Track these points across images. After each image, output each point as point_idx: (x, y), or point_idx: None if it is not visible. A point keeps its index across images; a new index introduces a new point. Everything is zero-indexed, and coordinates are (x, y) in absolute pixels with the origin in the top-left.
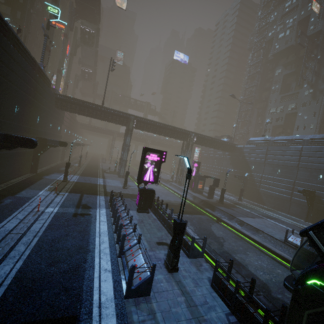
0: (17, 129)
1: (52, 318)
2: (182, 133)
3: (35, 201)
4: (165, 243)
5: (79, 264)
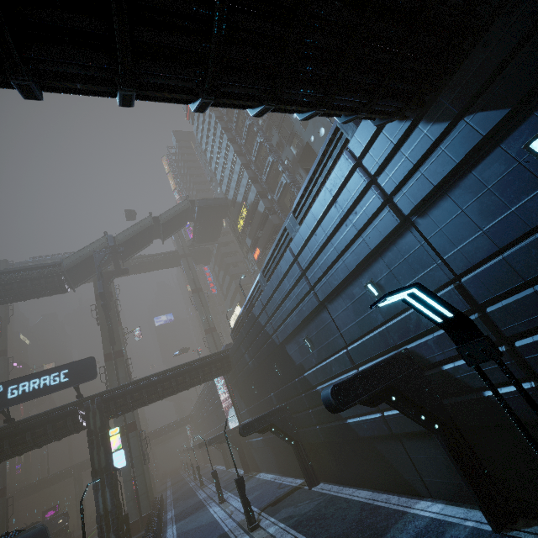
0: None
1: None
2: None
3: None
4: None
5: None
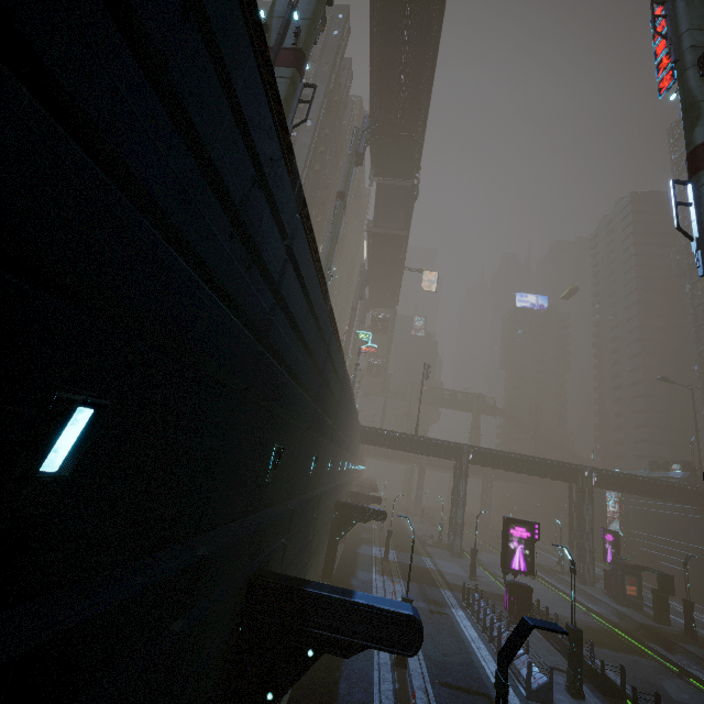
0: (344, 488)
1: (471, 689)
2: (563, 469)
3: (379, 587)
4: (563, 670)
5: (469, 662)
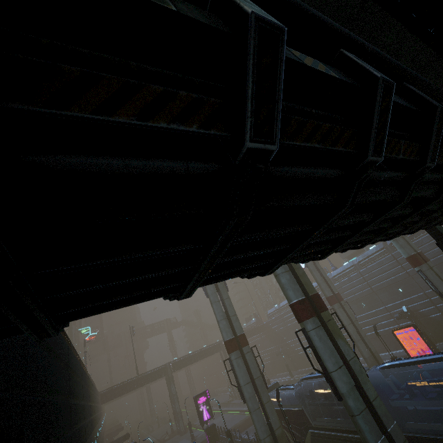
0: None
1: None
2: (214, 347)
3: None
4: None
5: None
